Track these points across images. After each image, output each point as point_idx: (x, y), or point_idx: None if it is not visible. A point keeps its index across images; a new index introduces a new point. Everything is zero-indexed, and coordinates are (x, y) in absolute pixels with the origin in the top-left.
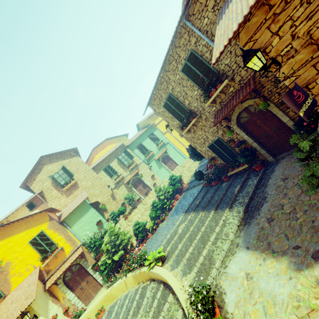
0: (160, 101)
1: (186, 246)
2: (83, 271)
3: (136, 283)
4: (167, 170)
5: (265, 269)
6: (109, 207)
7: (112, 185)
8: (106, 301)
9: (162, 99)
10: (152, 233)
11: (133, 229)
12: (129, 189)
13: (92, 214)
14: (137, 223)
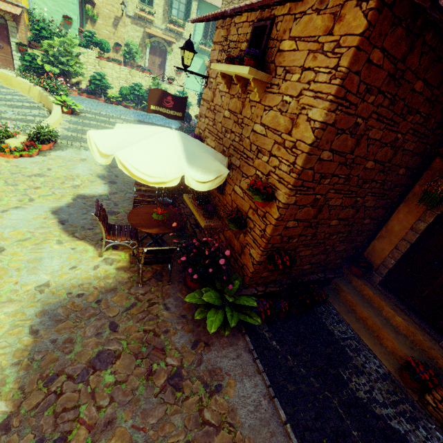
0: (231, 2)
1: (95, 127)
2: (5, 34)
3: (39, 100)
4: (200, 89)
5: (93, 166)
6: (100, 25)
7: (132, 11)
8: (1, 79)
9: (233, 2)
10: (106, 101)
11: (94, 75)
12: (143, 43)
13: (69, 1)
14: (102, 75)
